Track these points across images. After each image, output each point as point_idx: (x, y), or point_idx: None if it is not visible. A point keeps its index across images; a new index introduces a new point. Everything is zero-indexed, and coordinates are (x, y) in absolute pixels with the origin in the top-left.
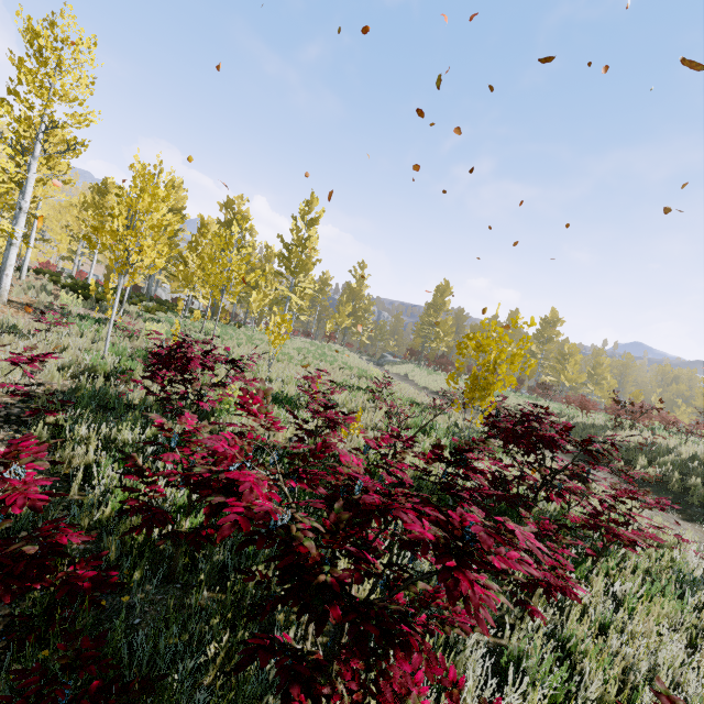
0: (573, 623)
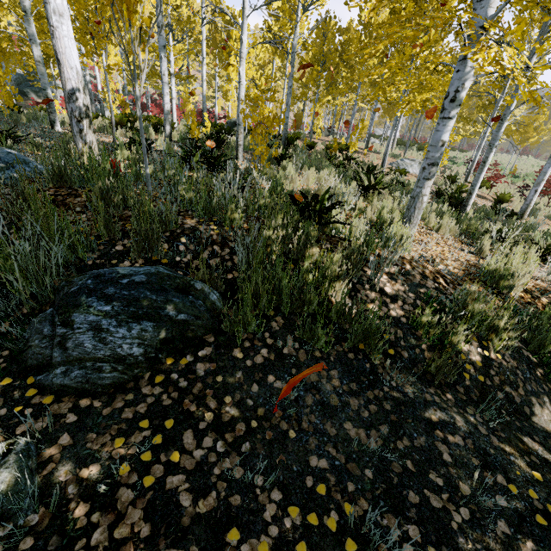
0: None
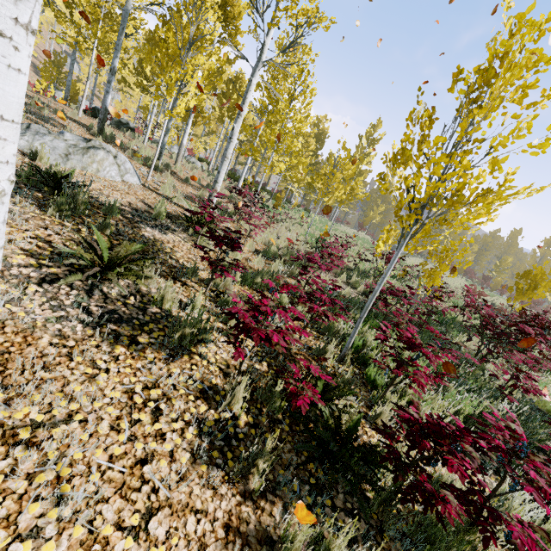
0: (548, 380)
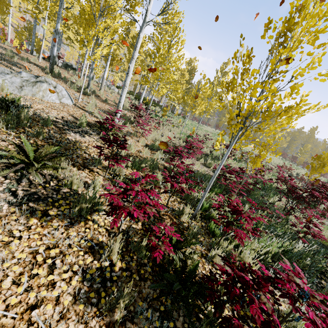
0: None
